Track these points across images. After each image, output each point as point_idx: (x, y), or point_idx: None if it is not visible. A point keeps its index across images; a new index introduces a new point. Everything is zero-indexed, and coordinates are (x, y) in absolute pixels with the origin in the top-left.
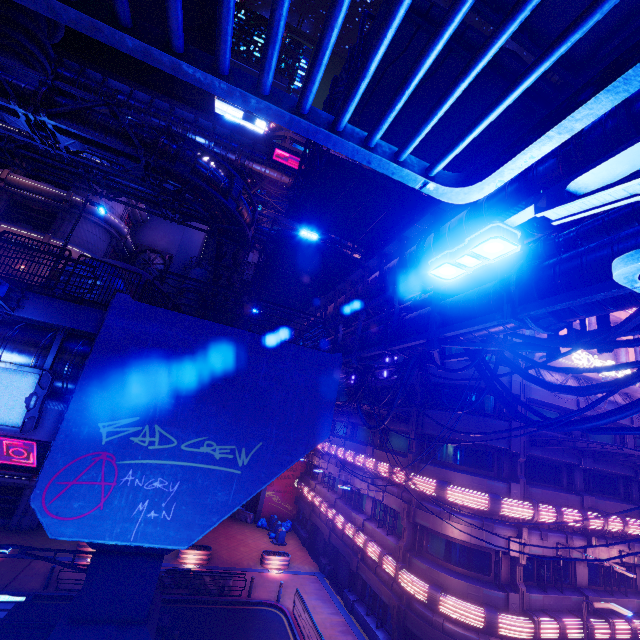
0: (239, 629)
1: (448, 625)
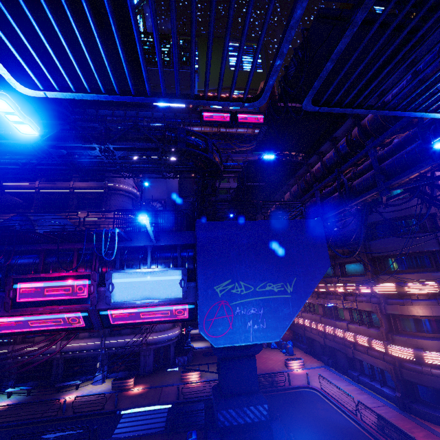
0: (294, 402)
1: (435, 371)
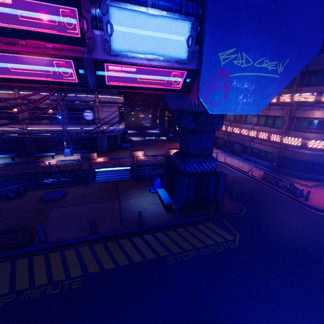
0: None
1: (307, 151)
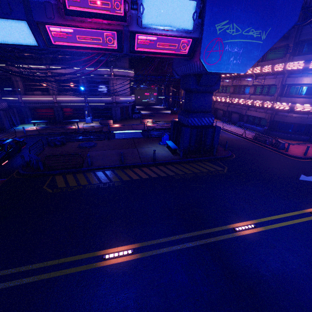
0: None
1: (295, 115)
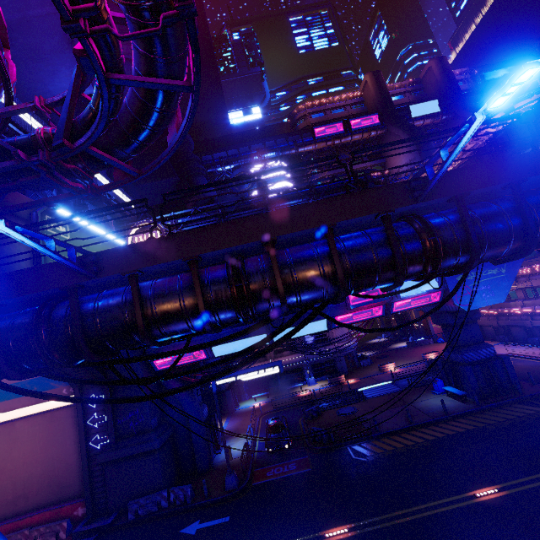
0: None
1: None
